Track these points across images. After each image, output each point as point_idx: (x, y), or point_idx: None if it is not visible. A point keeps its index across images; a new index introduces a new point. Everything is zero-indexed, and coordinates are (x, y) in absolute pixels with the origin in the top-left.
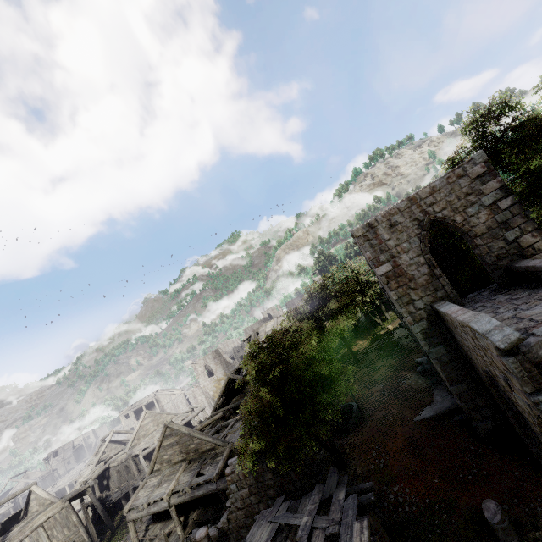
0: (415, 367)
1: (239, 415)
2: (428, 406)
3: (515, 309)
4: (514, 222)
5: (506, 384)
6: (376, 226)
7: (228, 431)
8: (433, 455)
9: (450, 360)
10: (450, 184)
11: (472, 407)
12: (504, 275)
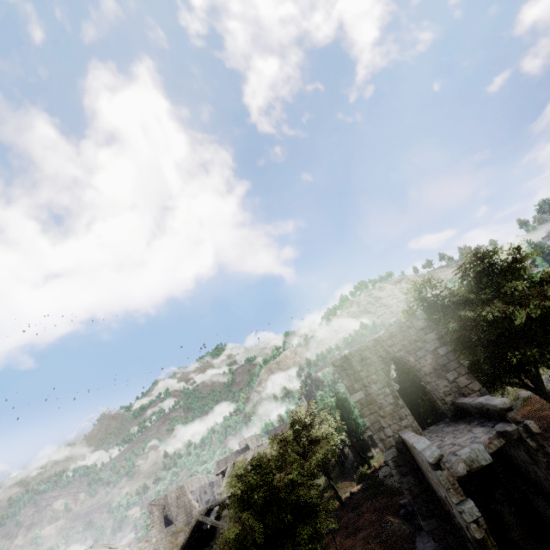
0: (399, 511)
1: None
2: None
3: (453, 437)
4: (451, 366)
5: (448, 502)
6: (351, 359)
7: None
8: None
9: (419, 491)
10: (402, 332)
11: (445, 548)
12: (451, 410)
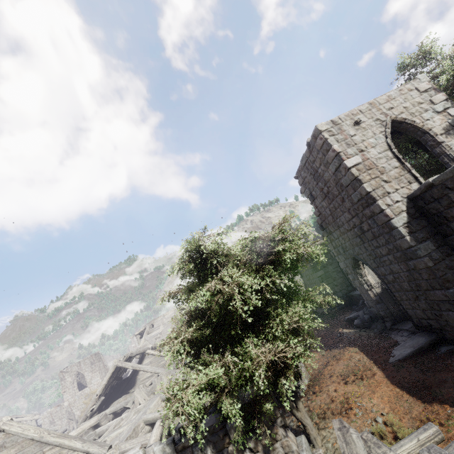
0: (348, 325)
1: (126, 412)
2: (395, 346)
3: None
4: None
5: None
6: (340, 123)
7: (107, 435)
8: (452, 392)
9: (441, 257)
10: (403, 94)
11: None
12: None
